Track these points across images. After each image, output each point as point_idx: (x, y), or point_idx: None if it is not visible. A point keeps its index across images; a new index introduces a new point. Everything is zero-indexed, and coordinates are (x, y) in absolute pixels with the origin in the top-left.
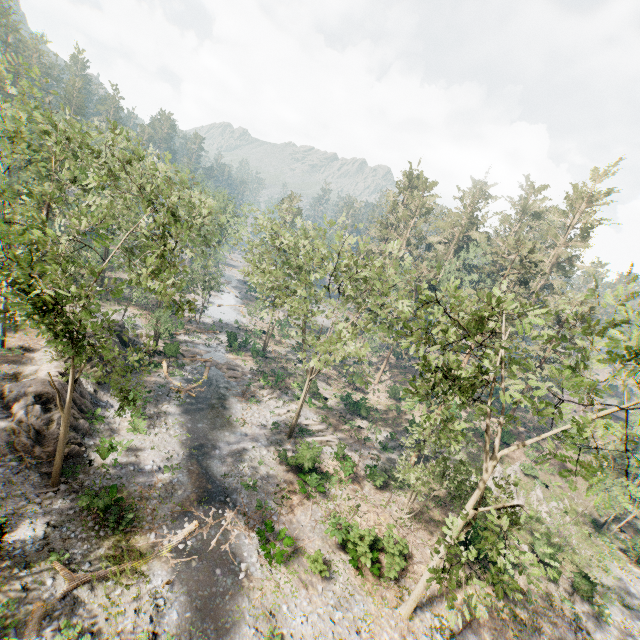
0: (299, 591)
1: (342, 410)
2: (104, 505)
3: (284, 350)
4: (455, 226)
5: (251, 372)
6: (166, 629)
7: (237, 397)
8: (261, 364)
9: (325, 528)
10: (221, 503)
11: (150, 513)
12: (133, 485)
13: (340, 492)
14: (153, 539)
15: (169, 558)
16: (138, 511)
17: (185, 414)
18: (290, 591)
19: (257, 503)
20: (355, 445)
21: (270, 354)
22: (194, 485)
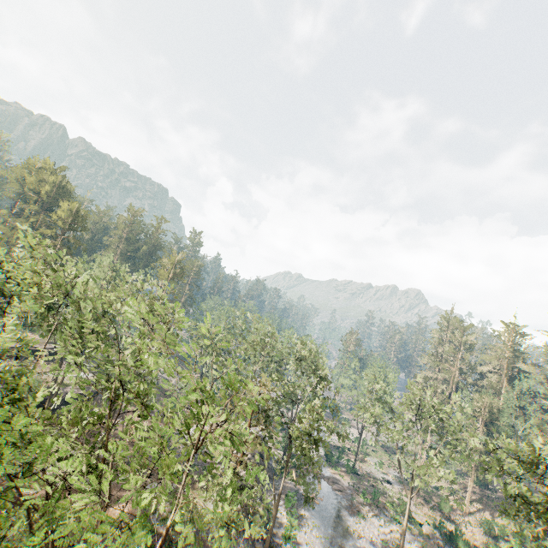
0: None
1: (439, 539)
2: None
3: (368, 468)
4: (500, 357)
5: (350, 487)
6: None
7: (347, 509)
8: (355, 480)
9: None
10: None
11: None
12: None
13: None
14: None
15: None
16: None
17: (317, 518)
18: None
19: None
20: None
21: (358, 471)
22: None
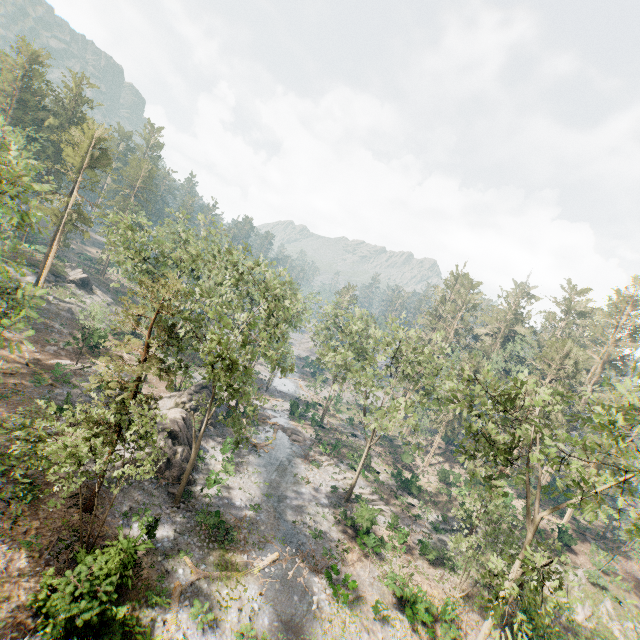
0: (362, 632)
1: (393, 485)
2: (213, 523)
3: (337, 423)
4: (500, 320)
5: (311, 439)
6: (261, 629)
7: (301, 458)
8: (319, 433)
9: (382, 586)
10: (294, 544)
11: (243, 538)
12: (228, 514)
13: (394, 559)
14: (246, 559)
15: (259, 576)
16: (234, 535)
17: (261, 466)
18: (354, 630)
19: (324, 549)
20: (407, 520)
21: (326, 425)
22: (272, 524)
